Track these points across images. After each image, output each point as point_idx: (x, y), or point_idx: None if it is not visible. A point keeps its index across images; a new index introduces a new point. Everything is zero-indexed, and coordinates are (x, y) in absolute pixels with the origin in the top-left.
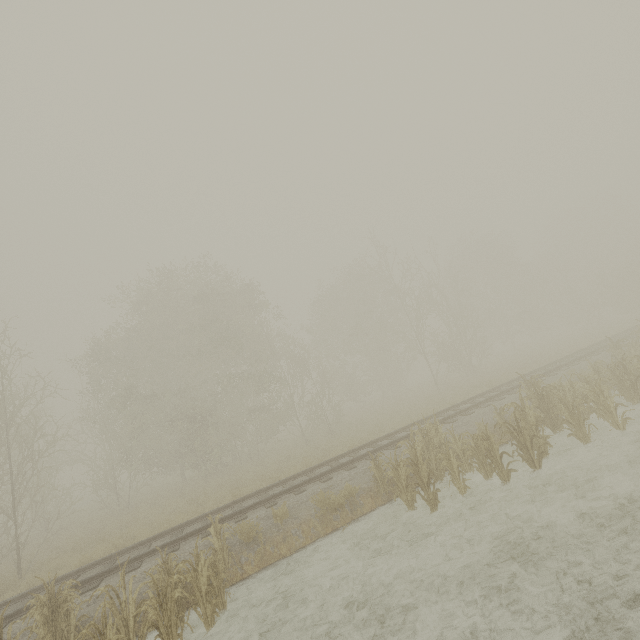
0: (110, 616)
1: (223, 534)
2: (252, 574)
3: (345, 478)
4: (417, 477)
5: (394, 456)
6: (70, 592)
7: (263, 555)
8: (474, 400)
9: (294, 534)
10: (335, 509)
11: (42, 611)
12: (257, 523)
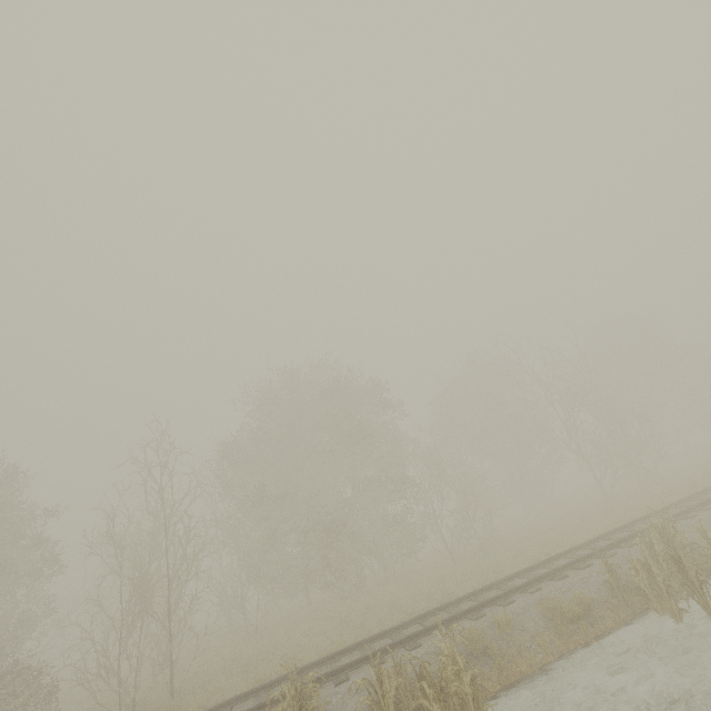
0: (390, 706)
1: (453, 638)
2: (495, 692)
3: (560, 588)
4: (684, 577)
5: (642, 552)
6: (279, 702)
7: (500, 670)
8: (682, 504)
9: (529, 648)
10: (571, 620)
11: (292, 705)
12: (485, 630)
